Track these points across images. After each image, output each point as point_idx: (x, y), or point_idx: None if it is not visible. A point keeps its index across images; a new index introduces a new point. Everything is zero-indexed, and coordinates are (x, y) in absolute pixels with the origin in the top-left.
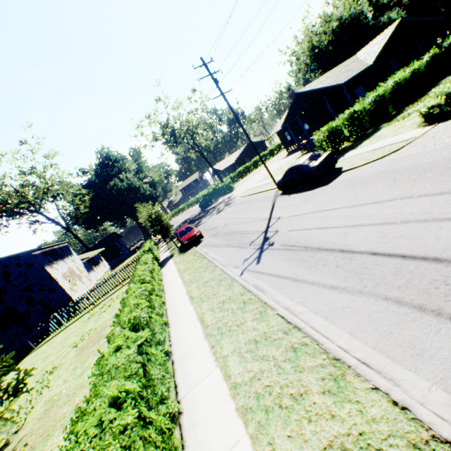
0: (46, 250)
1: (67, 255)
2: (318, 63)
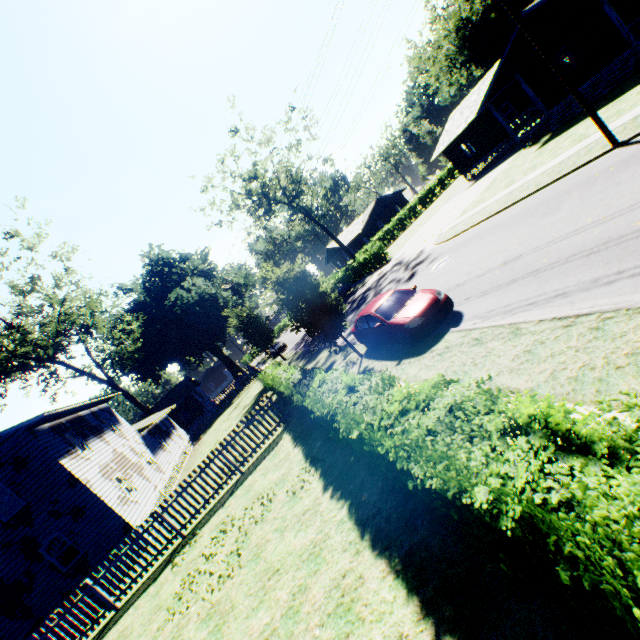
0: (62, 421)
1: (108, 426)
2: (469, 52)
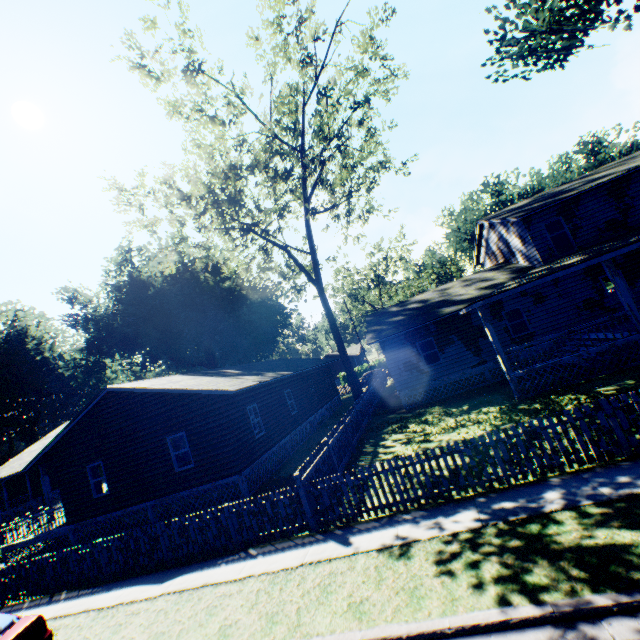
0: None
1: None
2: None
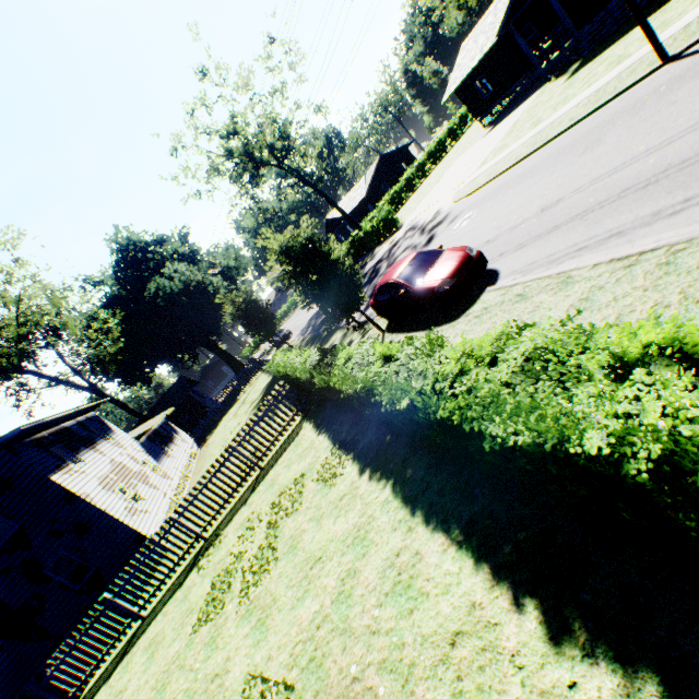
0: (44, 435)
1: (99, 436)
2: None
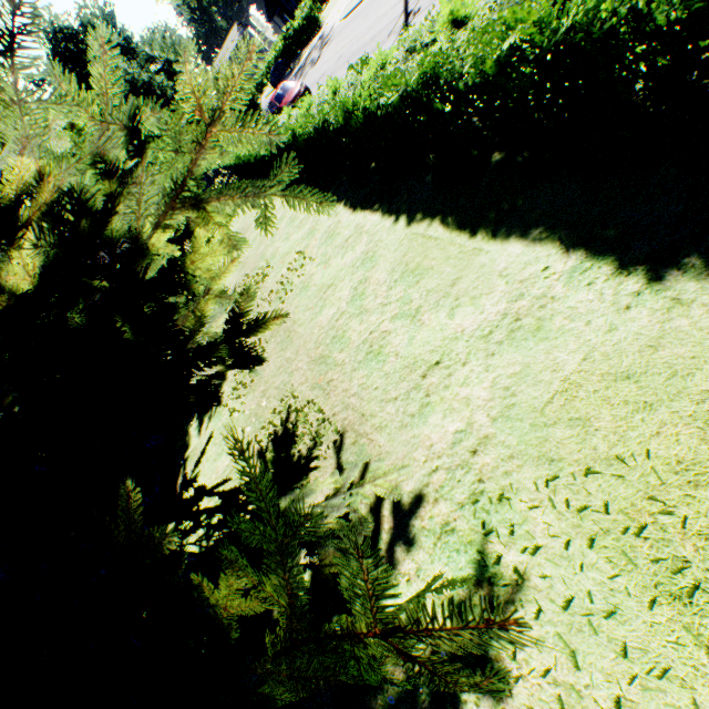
0: None
1: None
2: None
